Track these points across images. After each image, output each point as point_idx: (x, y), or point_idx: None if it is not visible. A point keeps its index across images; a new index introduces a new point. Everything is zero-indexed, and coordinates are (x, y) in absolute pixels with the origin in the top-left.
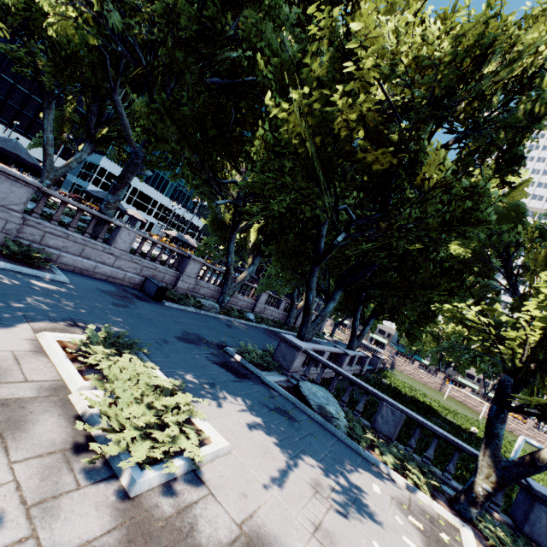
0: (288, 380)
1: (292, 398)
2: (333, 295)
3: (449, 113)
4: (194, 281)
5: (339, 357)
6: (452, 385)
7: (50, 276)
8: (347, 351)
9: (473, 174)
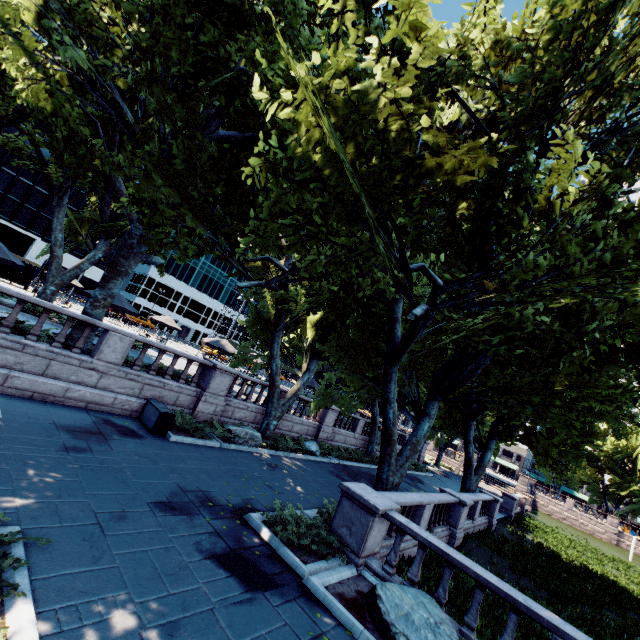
0: (359, 576)
1: (361, 633)
2: (426, 408)
3: (564, 116)
4: (223, 401)
5: (451, 508)
6: (637, 537)
7: None
8: (462, 498)
9: (629, 191)
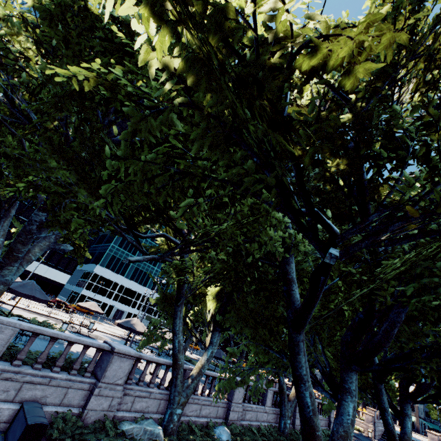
0: None
1: None
2: (344, 382)
3: (404, 83)
4: (121, 390)
5: None
6: None
7: None
8: None
9: None
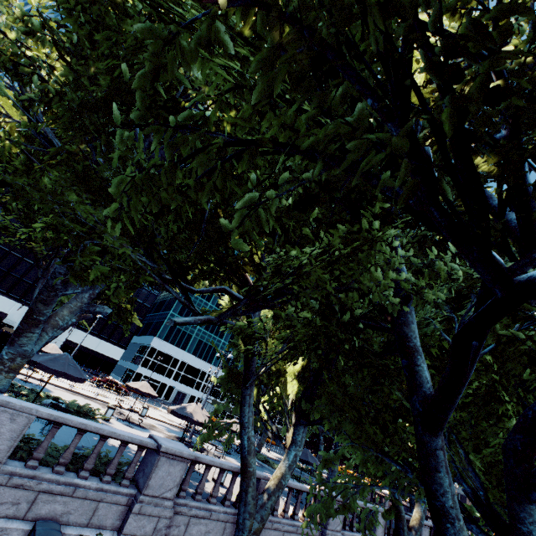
0: None
1: None
2: (519, 521)
3: None
4: (170, 507)
5: None
6: None
7: None
8: None
9: None
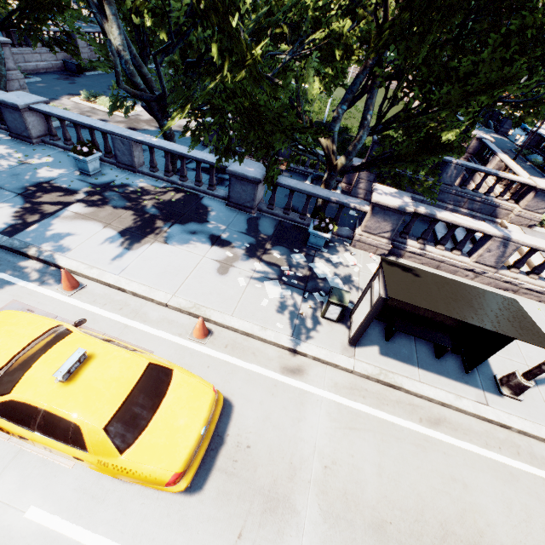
0: None
1: None
2: None
3: None
4: (88, 50)
5: None
6: None
7: (34, 80)
8: None
9: None
